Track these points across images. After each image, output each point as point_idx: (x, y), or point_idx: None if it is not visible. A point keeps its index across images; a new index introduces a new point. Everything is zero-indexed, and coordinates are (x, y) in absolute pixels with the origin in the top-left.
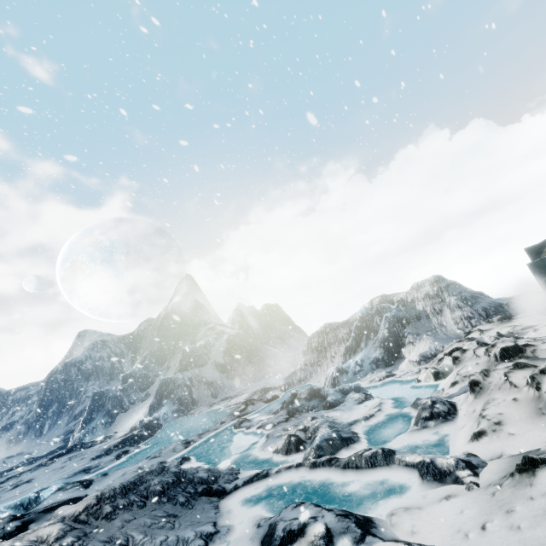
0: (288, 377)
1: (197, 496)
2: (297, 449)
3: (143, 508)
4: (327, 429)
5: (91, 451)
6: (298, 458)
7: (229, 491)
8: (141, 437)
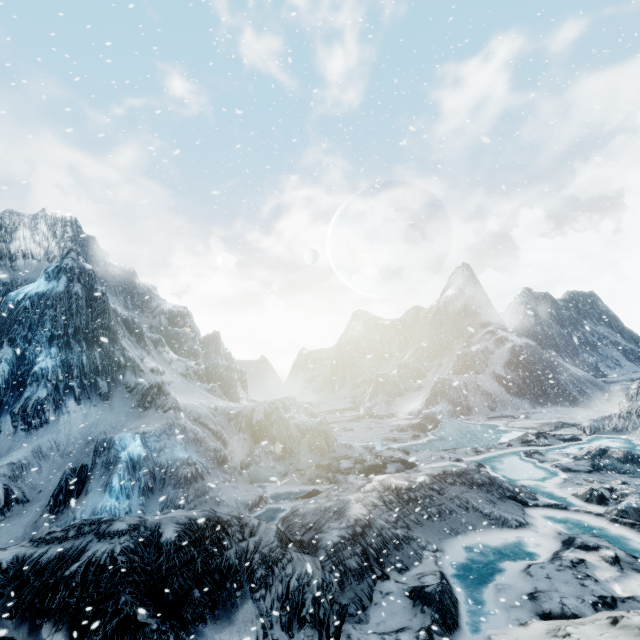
0: (597, 420)
1: (506, 498)
2: (598, 502)
3: (472, 489)
4: (637, 500)
5: (384, 423)
6: (598, 509)
7: (530, 505)
8: (425, 427)
